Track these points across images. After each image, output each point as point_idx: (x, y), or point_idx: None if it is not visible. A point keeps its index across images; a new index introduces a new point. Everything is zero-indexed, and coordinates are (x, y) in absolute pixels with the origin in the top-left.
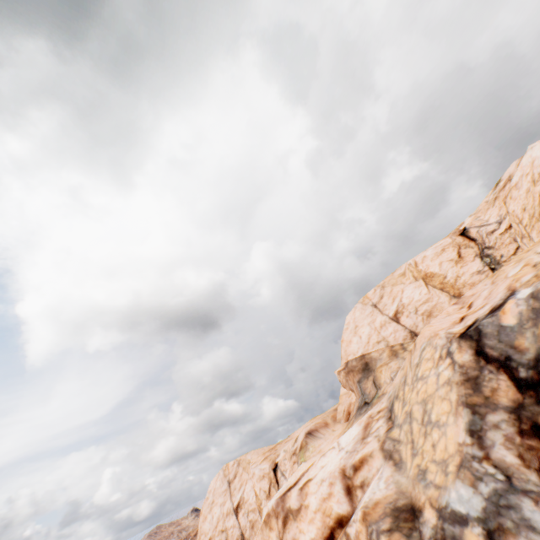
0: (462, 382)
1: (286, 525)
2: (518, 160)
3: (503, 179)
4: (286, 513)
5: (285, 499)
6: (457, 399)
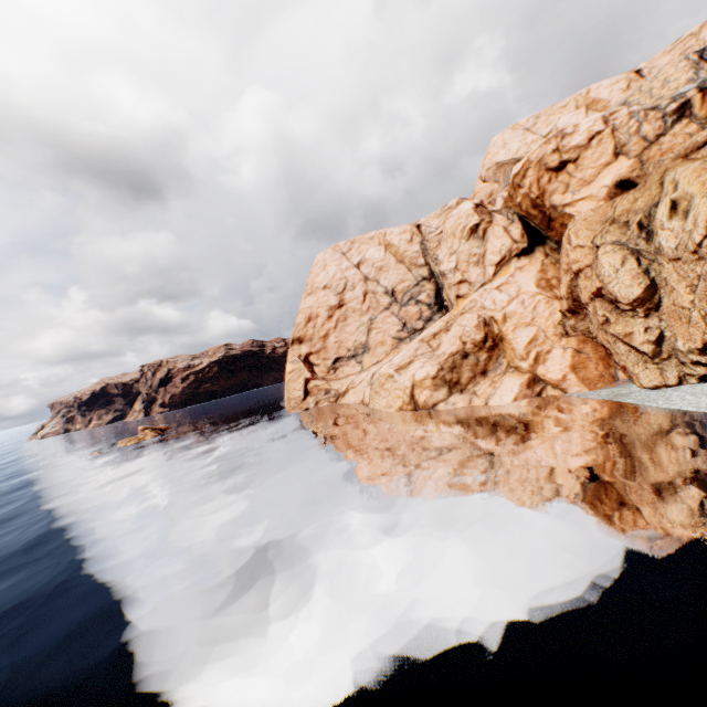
0: (692, 64)
1: (563, 139)
2: (701, 25)
3: (684, 37)
4: (563, 136)
5: (563, 131)
6: (689, 69)
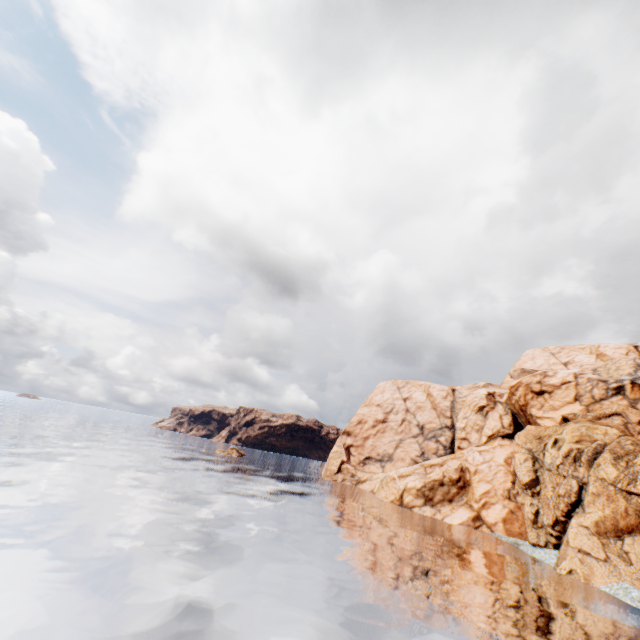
0: (635, 364)
1: (545, 377)
2: None
3: None
4: (545, 375)
5: (546, 372)
6: (632, 366)
